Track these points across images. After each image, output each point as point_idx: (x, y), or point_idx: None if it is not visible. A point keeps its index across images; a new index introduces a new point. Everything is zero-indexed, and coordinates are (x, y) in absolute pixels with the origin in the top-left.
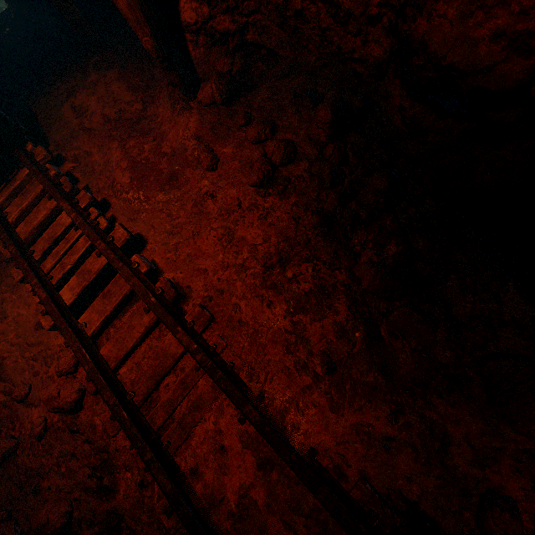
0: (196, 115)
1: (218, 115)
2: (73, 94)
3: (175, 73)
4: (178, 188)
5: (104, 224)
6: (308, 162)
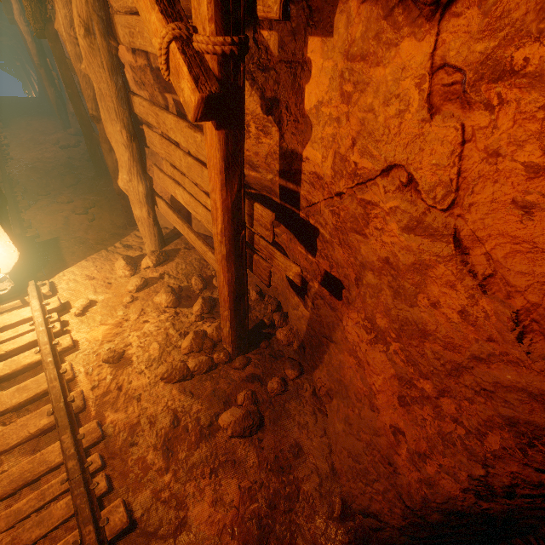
0: (64, 134)
1: (71, 137)
2: (32, 121)
3: (62, 121)
4: (40, 146)
5: (3, 140)
6: (81, 149)
